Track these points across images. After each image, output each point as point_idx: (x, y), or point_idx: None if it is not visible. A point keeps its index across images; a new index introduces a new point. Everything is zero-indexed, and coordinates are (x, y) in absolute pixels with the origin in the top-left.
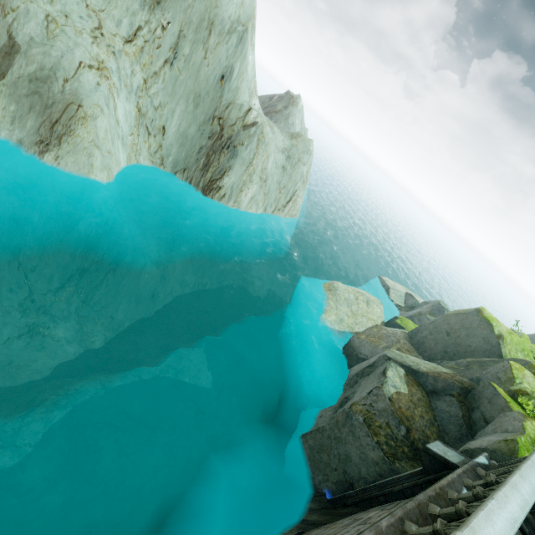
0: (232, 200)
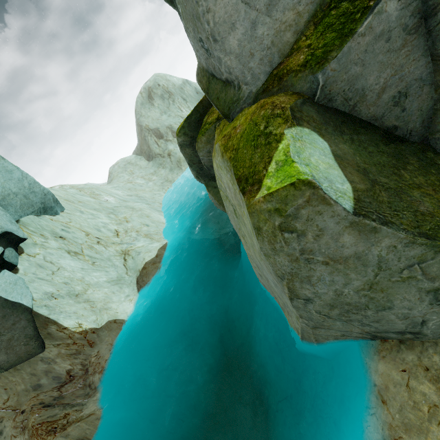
0: None
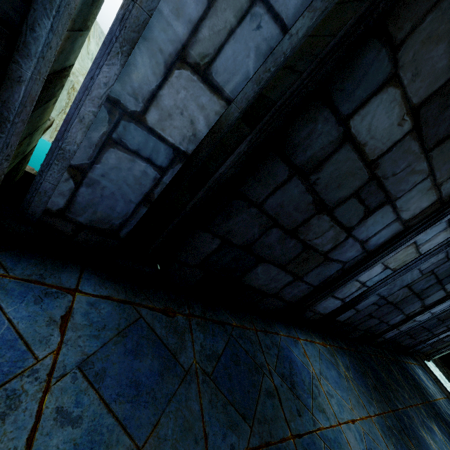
0: (49, 133)
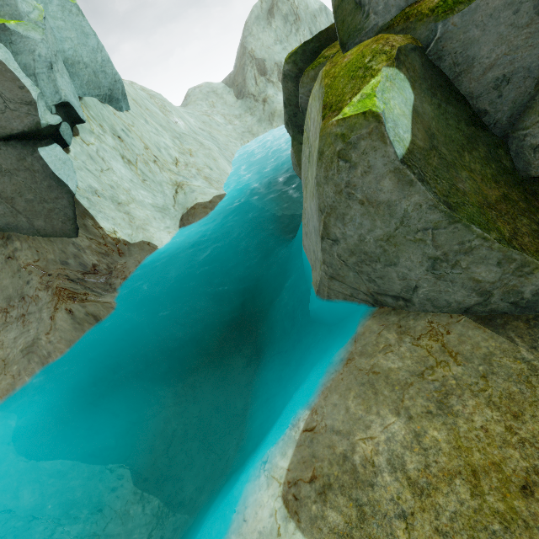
0: None
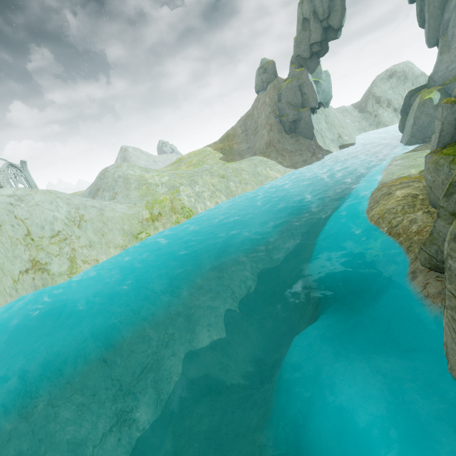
0: None
